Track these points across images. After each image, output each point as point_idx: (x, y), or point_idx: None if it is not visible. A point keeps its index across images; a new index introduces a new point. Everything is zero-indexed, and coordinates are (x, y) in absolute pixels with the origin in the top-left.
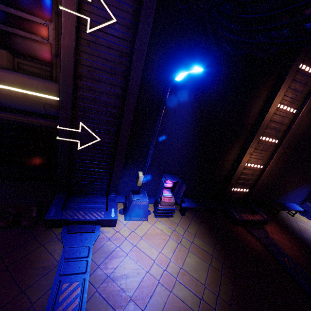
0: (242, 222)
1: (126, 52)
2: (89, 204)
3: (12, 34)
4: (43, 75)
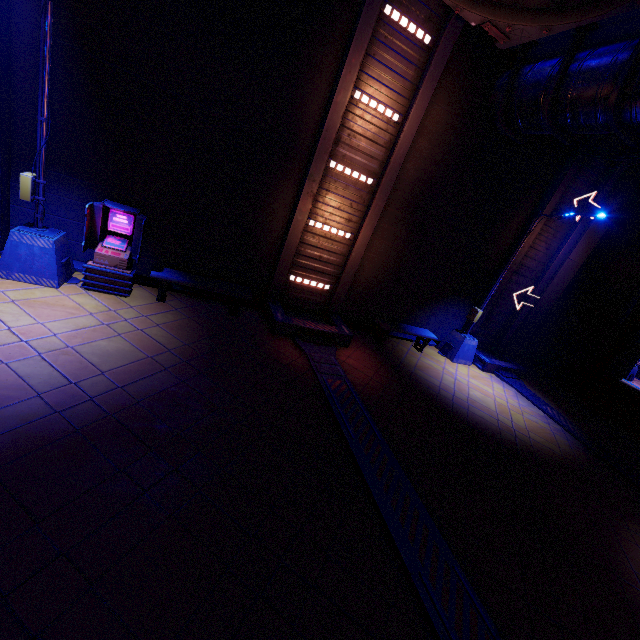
0: (288, 330)
1: None
2: None
3: None
4: None
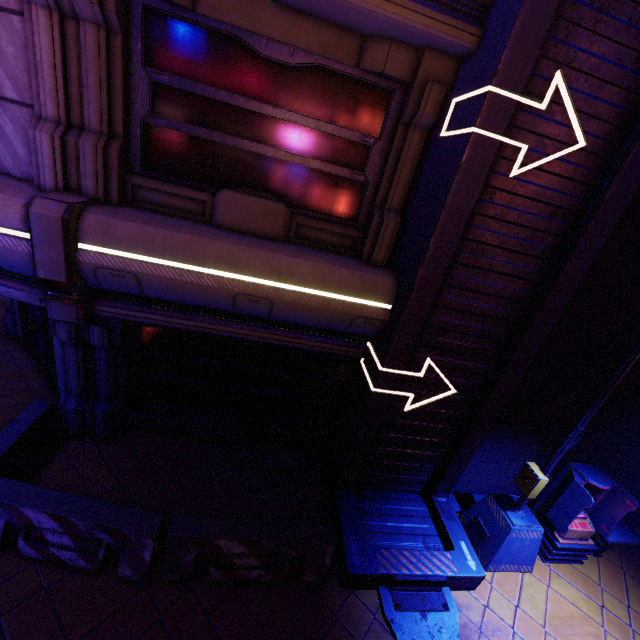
0: None
1: (566, 207)
2: (400, 522)
3: (295, 167)
4: (338, 245)
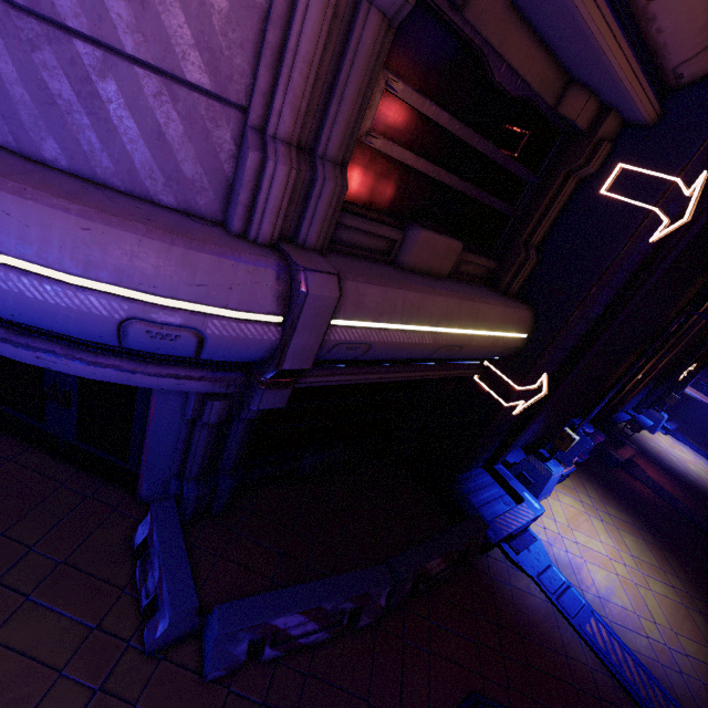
0: (621, 464)
1: (647, 255)
2: (485, 493)
3: (468, 200)
4: (478, 276)
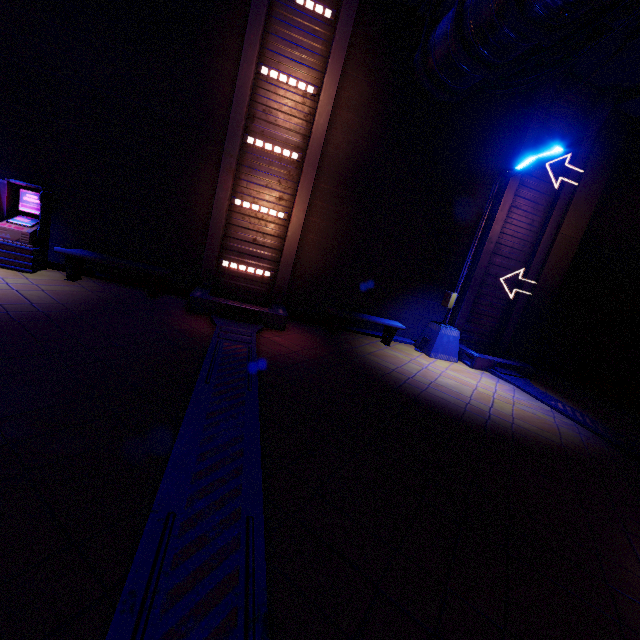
0: (206, 307)
1: None
2: None
3: None
4: None
